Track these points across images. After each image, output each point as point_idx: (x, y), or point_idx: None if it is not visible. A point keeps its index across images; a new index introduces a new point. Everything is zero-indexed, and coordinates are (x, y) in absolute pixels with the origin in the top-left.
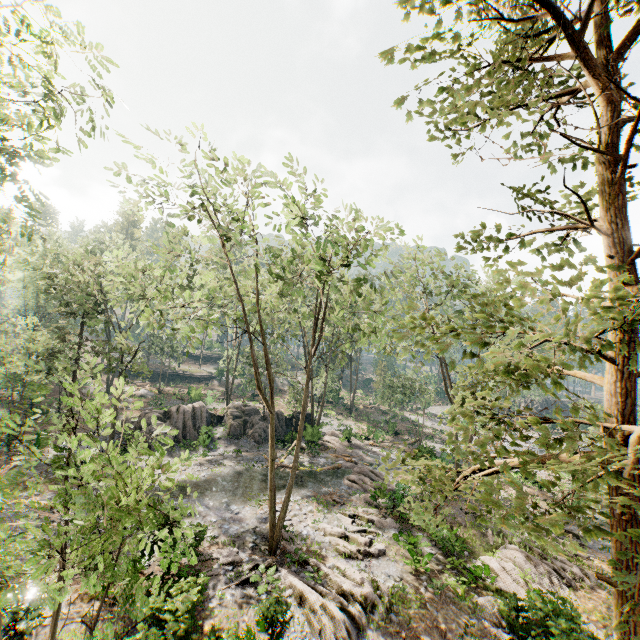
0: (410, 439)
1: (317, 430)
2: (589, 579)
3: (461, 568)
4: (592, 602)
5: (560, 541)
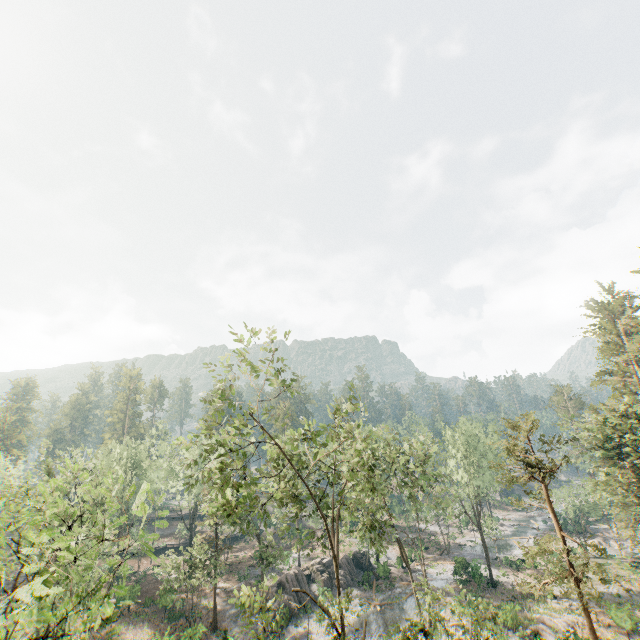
0: (436, 550)
1: (386, 565)
2: (581, 620)
3: (523, 636)
4: (586, 632)
5: (560, 602)
